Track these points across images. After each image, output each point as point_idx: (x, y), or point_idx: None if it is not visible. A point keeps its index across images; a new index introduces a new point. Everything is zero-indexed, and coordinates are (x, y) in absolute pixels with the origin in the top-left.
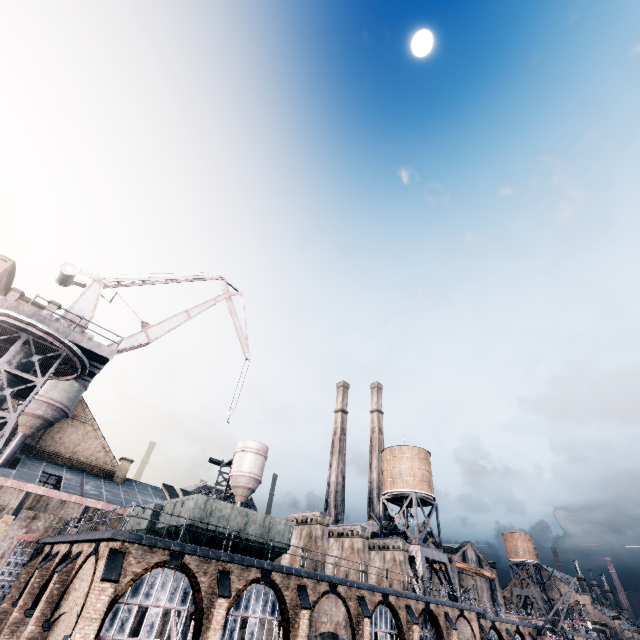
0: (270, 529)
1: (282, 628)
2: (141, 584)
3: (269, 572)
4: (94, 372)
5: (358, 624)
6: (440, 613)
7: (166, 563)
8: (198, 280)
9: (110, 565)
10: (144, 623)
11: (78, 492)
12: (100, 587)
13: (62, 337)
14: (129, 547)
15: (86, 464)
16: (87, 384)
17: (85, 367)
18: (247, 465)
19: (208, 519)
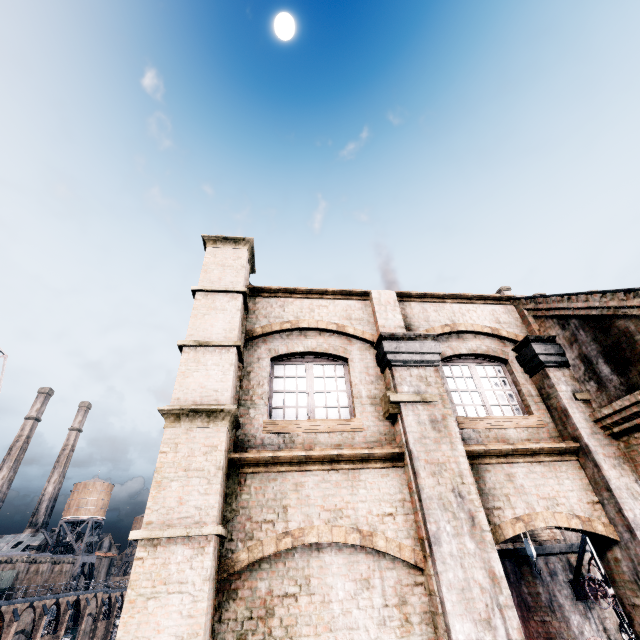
0: (3, 579)
1: None
2: None
3: (1, 607)
4: None
5: (39, 620)
6: (84, 598)
7: None
8: None
9: None
10: None
11: None
12: None
13: None
14: None
15: None
16: None
17: None
18: None
19: None
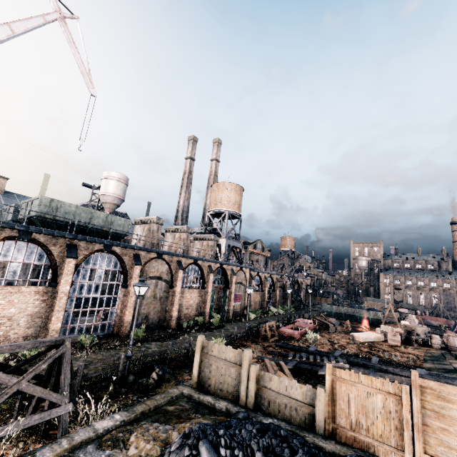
0: (112, 223)
1: (123, 274)
2: None
3: (110, 246)
4: None
5: (175, 273)
6: (228, 269)
7: (16, 237)
8: None
9: None
10: (7, 271)
11: None
12: None
13: None
14: None
15: None
16: None
17: None
18: (111, 189)
19: (55, 213)
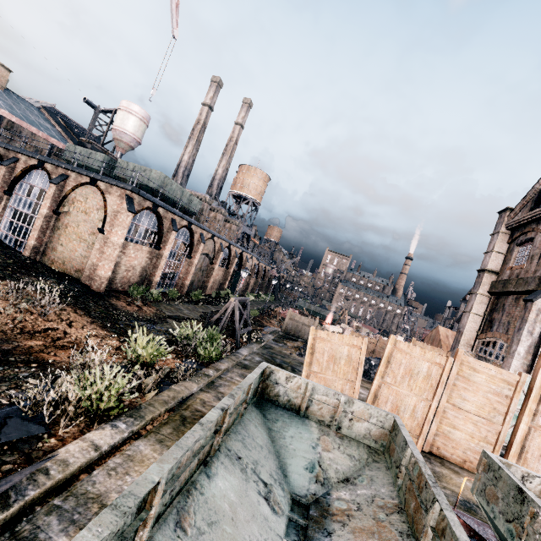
0: (191, 202)
1: (189, 247)
2: (137, 215)
3: (191, 224)
4: None
5: (217, 253)
6: (245, 256)
7: (150, 209)
8: None
9: (129, 204)
10: (138, 232)
11: None
12: (127, 214)
13: None
14: (134, 196)
15: None
16: None
17: None
18: (132, 127)
19: (164, 188)
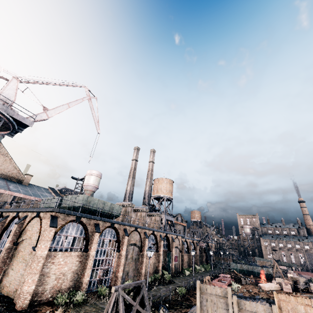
0: (113, 208)
1: (117, 242)
2: (64, 228)
3: (113, 224)
4: (18, 131)
5: (143, 240)
6: (170, 237)
7: (74, 220)
8: (73, 86)
9: (52, 221)
10: (66, 241)
11: (7, 189)
12: (49, 229)
13: (3, 111)
14: (58, 214)
15: (6, 176)
16: (12, 137)
17: (15, 129)
18: (92, 181)
19: (88, 204)
